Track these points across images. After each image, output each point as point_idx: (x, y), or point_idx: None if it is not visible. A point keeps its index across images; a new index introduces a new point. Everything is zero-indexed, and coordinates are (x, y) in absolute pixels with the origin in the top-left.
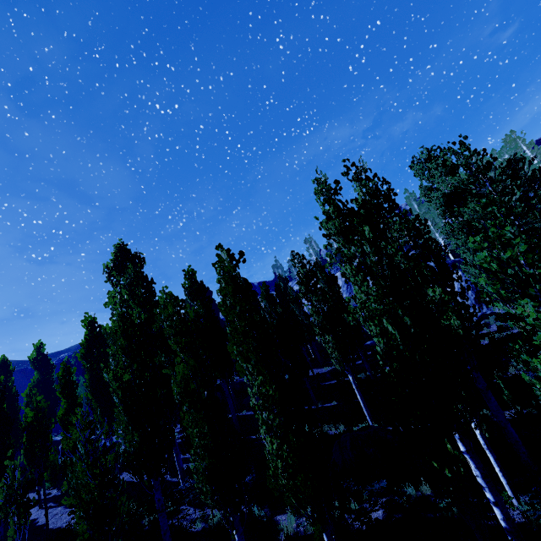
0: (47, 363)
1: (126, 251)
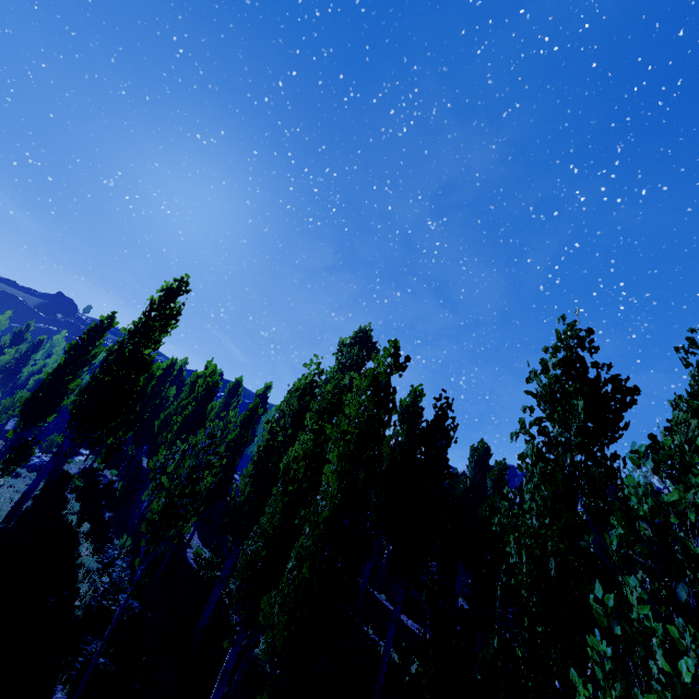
0: (264, 404)
1: (367, 336)
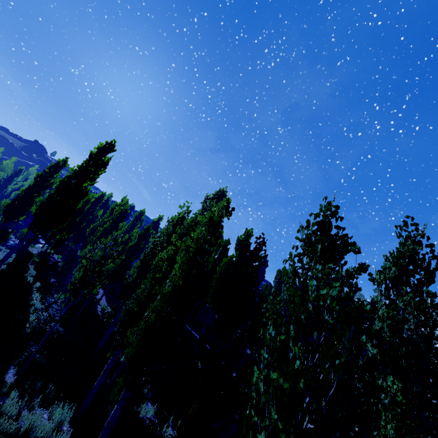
0: (157, 228)
1: (224, 194)
